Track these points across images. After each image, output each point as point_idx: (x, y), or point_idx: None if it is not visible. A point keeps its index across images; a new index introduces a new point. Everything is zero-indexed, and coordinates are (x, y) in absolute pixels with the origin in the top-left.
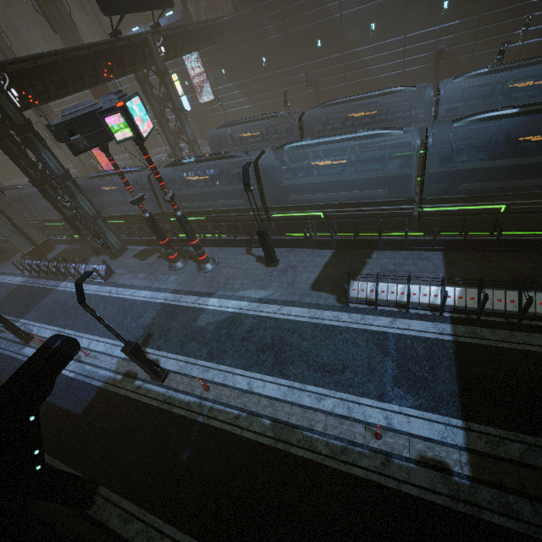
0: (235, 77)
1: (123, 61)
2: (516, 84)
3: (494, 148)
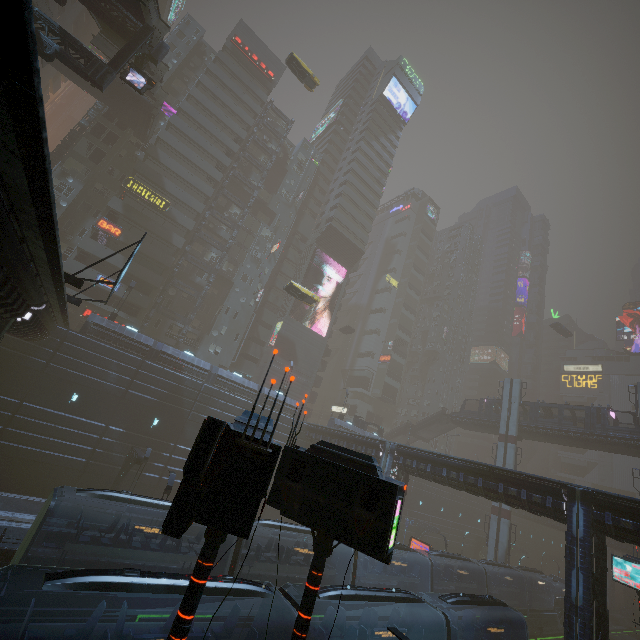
0: (3, 386)
1: (14, 298)
2: (394, 561)
3: (469, 634)
